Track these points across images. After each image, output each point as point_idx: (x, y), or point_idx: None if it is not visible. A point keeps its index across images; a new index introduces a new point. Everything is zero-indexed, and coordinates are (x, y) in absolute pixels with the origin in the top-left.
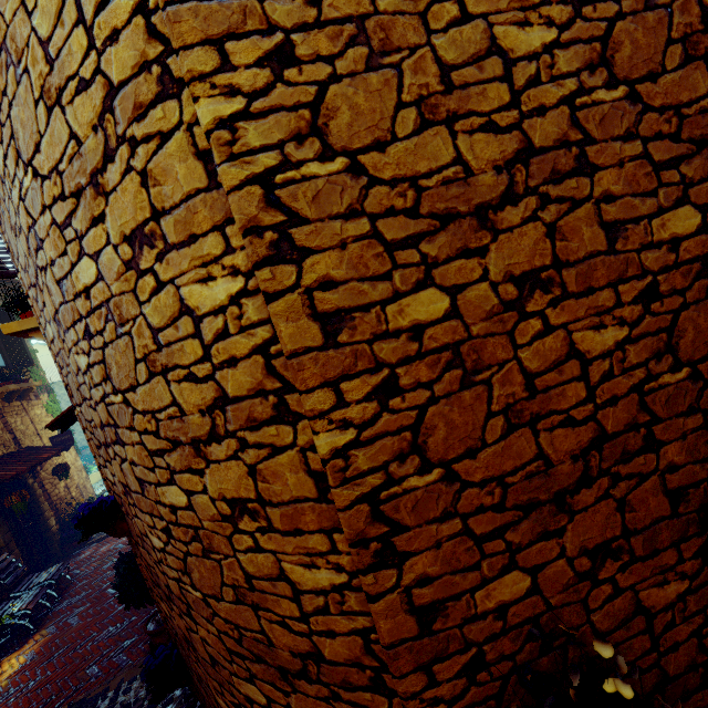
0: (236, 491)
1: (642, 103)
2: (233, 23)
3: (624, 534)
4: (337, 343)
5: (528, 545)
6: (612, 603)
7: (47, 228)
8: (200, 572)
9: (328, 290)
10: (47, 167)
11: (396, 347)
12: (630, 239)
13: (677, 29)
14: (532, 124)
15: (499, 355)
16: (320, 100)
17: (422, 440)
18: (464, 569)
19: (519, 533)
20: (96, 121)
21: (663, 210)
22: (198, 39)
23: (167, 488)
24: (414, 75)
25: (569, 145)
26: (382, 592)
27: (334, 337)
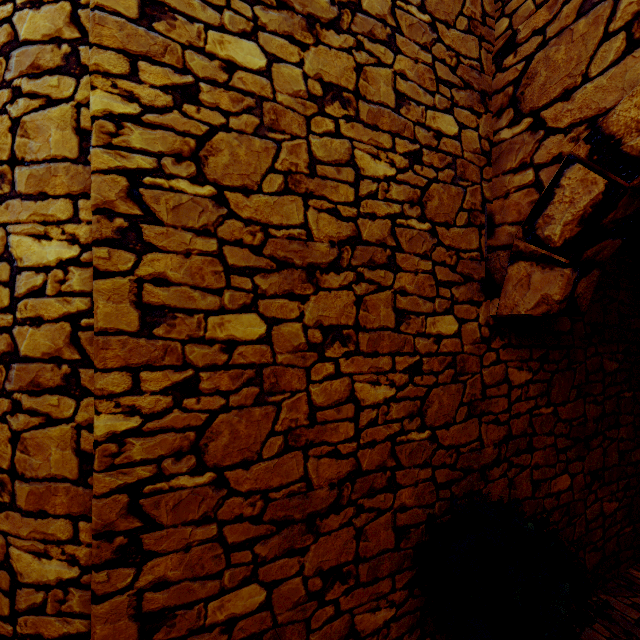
0: None
1: (438, 239)
2: (153, 51)
3: (355, 560)
4: (152, 334)
5: (272, 560)
6: (331, 624)
7: None
8: None
9: (159, 286)
10: None
11: (207, 354)
12: (411, 325)
13: (467, 203)
14: (365, 223)
15: (294, 384)
16: (208, 137)
17: (204, 443)
18: (206, 576)
19: (268, 547)
20: None
21: (436, 313)
22: (116, 46)
23: None
24: (289, 154)
25: (386, 247)
26: (111, 592)
27: (151, 328)
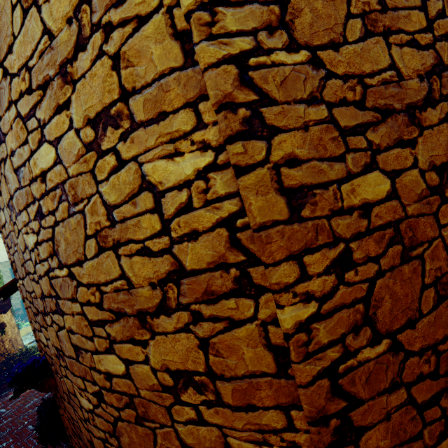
0: (181, 363)
1: None
2: None
3: None
4: (301, 217)
5: None
6: None
7: (10, 122)
8: (130, 437)
9: (292, 167)
10: (16, 66)
11: (349, 223)
12: None
13: None
14: (442, 46)
15: (428, 233)
16: None
17: (372, 312)
18: (409, 439)
19: None
20: (71, 13)
21: None
22: None
23: (104, 356)
24: None
25: None
26: None
27: (298, 212)
